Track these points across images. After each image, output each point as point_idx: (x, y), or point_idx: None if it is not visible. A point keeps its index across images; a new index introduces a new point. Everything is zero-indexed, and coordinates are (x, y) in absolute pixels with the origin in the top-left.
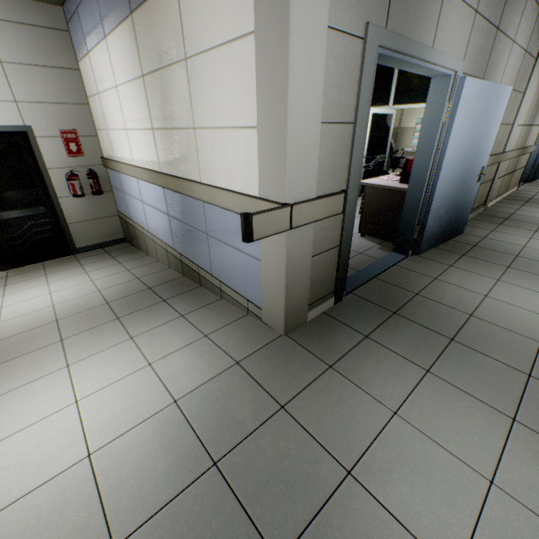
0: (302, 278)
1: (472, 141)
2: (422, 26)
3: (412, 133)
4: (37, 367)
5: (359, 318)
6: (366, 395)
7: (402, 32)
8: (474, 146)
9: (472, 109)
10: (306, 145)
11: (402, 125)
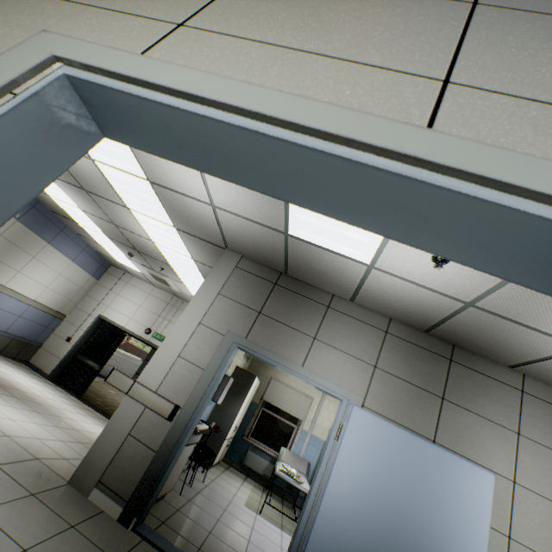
0: (113, 442)
1: (398, 498)
2: (287, 349)
3: None
4: (37, 418)
5: (100, 529)
6: (1, 501)
7: (263, 344)
8: (410, 515)
9: (380, 448)
10: (164, 359)
11: None
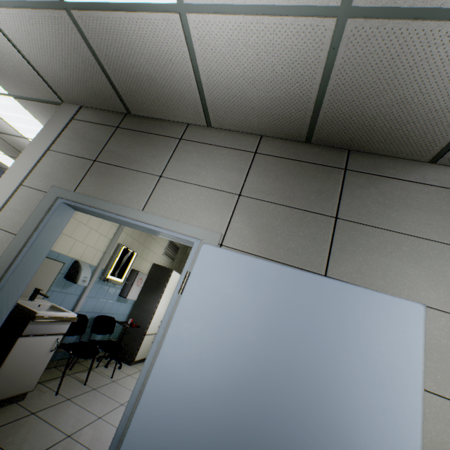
0: None
1: (263, 364)
2: (124, 195)
3: None
4: None
5: None
6: None
7: (95, 195)
8: (283, 388)
9: (238, 294)
10: None
11: None
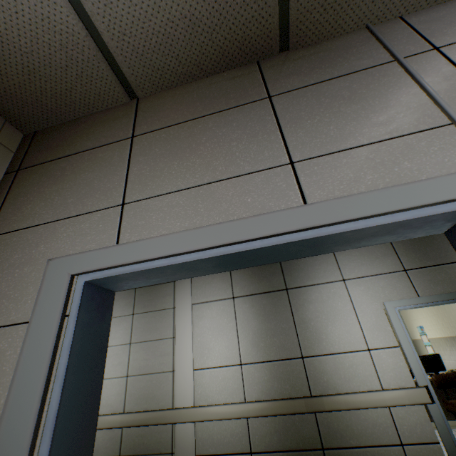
0: None
1: None
2: None
3: (424, 347)
4: None
5: None
6: None
7: None
8: None
9: None
10: None
11: (410, 335)
